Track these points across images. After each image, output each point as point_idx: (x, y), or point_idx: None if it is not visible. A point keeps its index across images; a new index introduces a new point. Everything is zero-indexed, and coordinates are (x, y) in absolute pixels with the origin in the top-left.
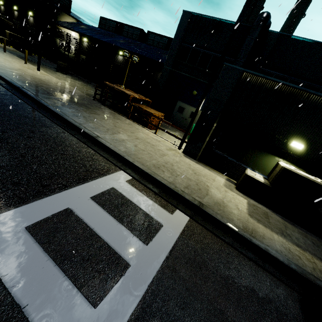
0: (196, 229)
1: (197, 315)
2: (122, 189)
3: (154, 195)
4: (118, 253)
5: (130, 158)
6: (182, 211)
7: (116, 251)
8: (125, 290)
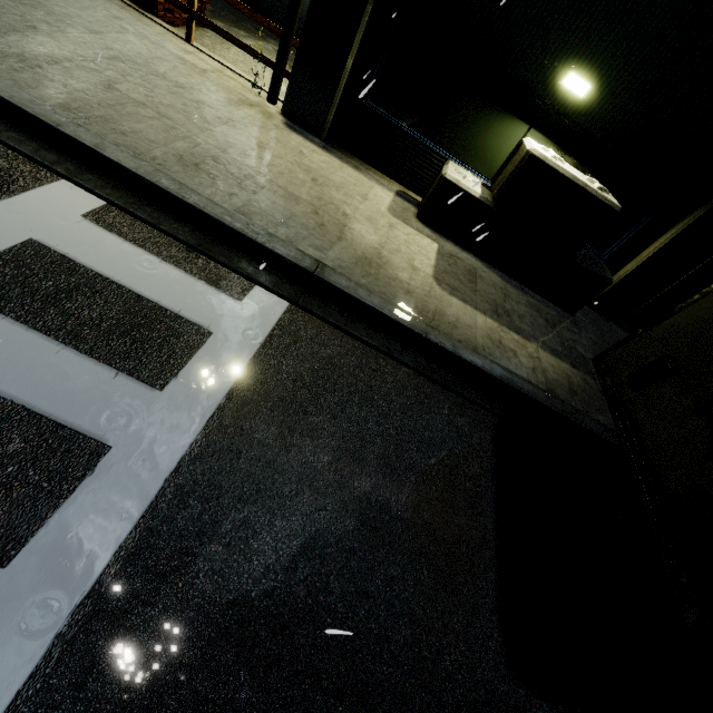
0: (304, 329)
1: (288, 505)
2: (70, 243)
3: (185, 254)
4: (70, 427)
5: (84, 134)
6: (270, 288)
7: (63, 423)
8: (97, 505)
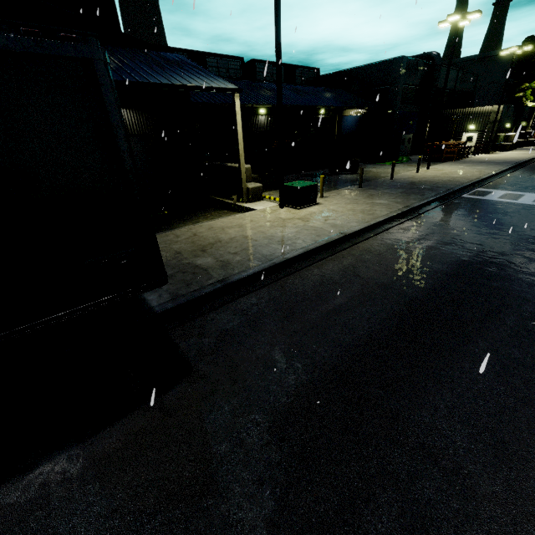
0: None
1: None
2: None
3: None
4: None
5: None
6: None
7: None
8: None
